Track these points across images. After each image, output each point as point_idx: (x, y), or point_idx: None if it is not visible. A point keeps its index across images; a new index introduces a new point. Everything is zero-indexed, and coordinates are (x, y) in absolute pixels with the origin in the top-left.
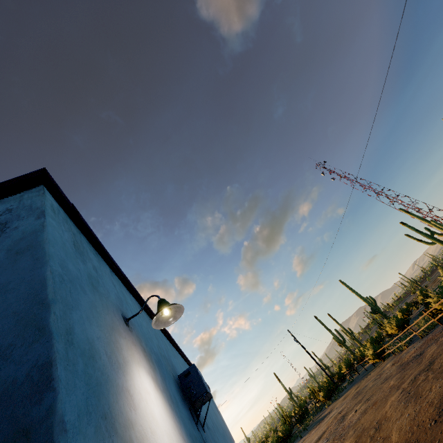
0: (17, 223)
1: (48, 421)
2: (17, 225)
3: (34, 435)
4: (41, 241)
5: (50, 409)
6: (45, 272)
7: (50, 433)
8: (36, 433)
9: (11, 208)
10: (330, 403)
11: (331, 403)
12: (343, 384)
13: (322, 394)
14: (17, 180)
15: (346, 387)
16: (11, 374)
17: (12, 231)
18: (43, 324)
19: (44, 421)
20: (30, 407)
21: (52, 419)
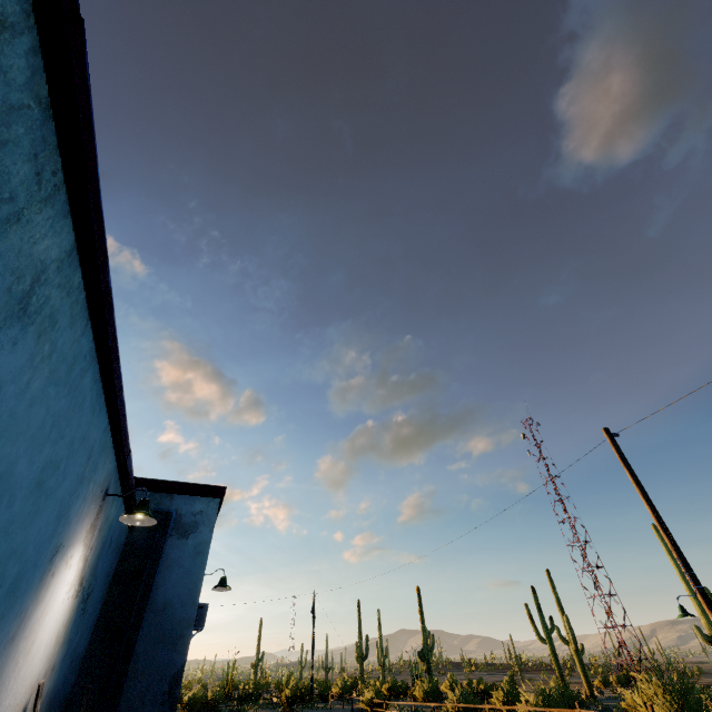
0: (202, 528)
1: (188, 637)
2: (202, 530)
3: (185, 638)
4: (207, 552)
5: (190, 634)
6: (203, 574)
7: (188, 641)
8: (185, 638)
9: (203, 511)
10: (287, 710)
11: (288, 711)
12: (321, 703)
13: (288, 693)
14: (213, 489)
15: (318, 709)
16: (184, 614)
17: (199, 533)
18: (196, 601)
19: (188, 636)
20: (186, 629)
21: (189, 637)
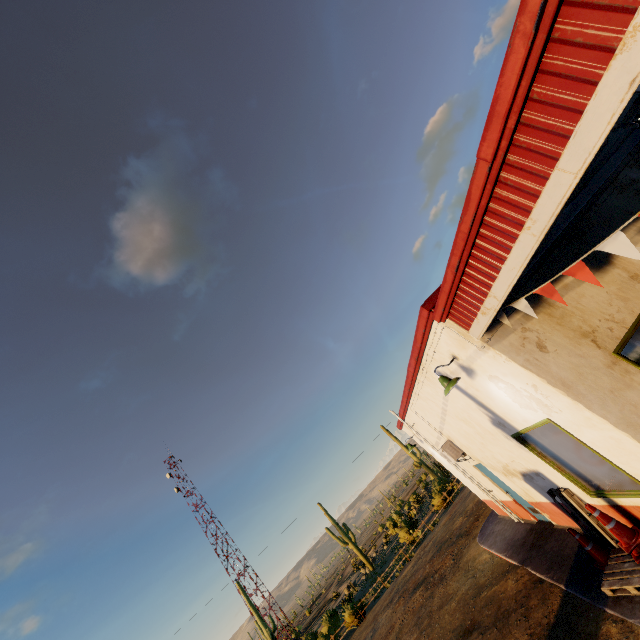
0: None
1: None
2: None
3: None
4: None
5: None
6: None
7: None
8: None
9: None
10: None
11: None
12: None
13: None
14: None
15: None
16: None
17: None
18: None
19: None
20: None
21: None
